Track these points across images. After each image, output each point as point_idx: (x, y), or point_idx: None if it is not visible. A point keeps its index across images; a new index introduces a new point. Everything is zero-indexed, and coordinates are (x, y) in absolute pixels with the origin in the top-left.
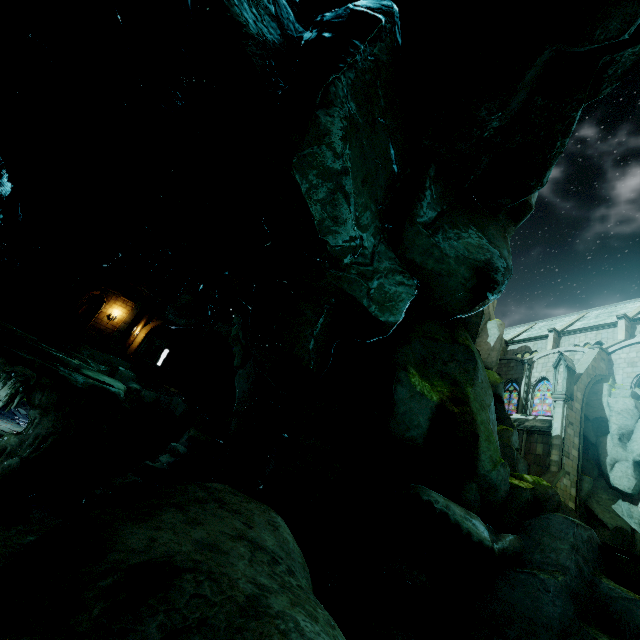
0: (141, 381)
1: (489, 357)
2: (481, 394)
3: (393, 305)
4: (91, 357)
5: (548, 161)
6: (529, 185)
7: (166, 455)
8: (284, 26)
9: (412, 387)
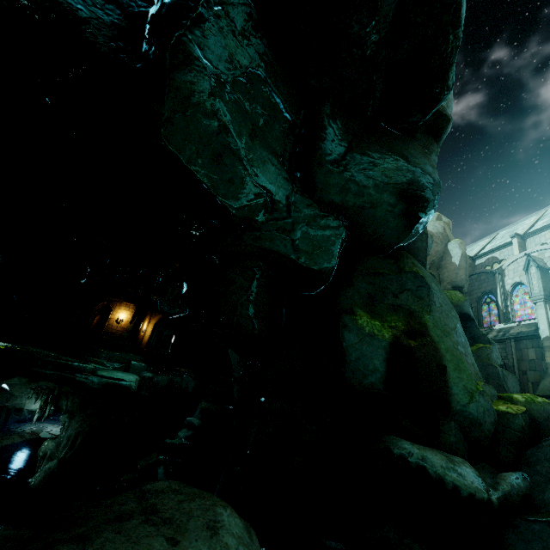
0: (154, 369)
1: (457, 276)
2: (442, 319)
3: (323, 251)
4: (107, 358)
5: (446, 60)
6: (434, 93)
7: (184, 430)
8: (124, 6)
9: (360, 330)
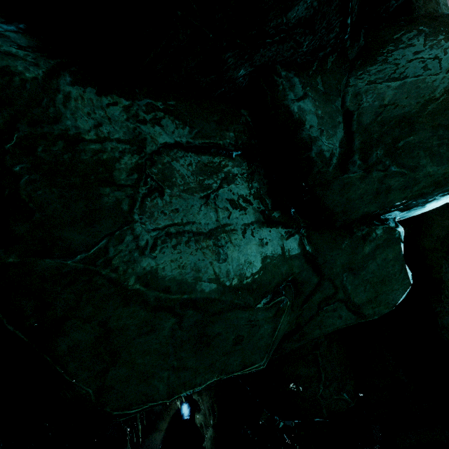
0: None
1: None
2: None
3: (388, 281)
4: None
5: None
6: None
7: None
8: None
9: None
